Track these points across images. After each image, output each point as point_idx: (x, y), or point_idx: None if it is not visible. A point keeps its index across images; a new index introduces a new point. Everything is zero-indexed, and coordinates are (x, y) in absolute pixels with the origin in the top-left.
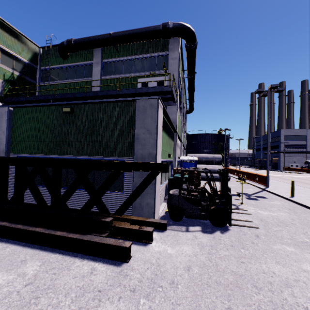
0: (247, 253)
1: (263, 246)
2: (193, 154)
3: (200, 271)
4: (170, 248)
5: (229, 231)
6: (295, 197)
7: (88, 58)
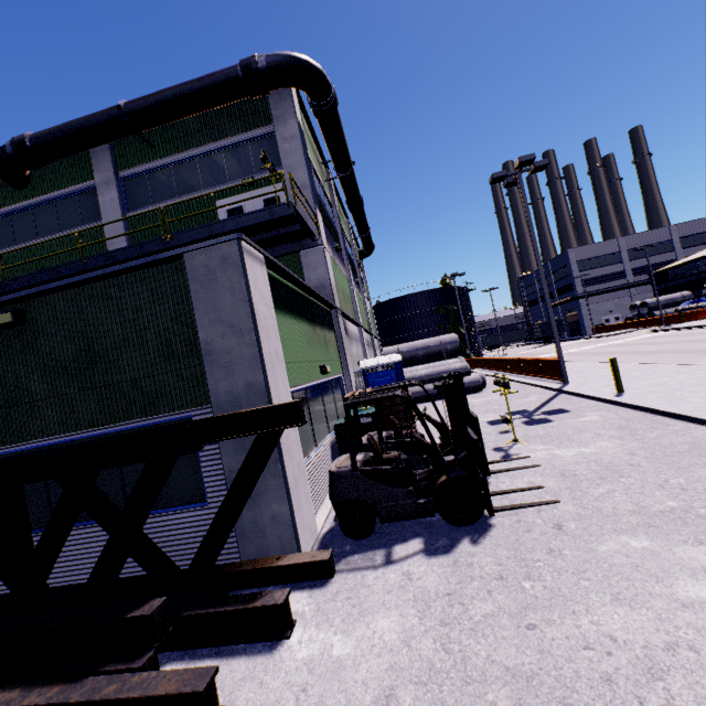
0: (539, 589)
1: (577, 555)
2: (396, 347)
3: (421, 699)
4: (341, 639)
5: (491, 532)
6: (627, 394)
7: (81, 175)
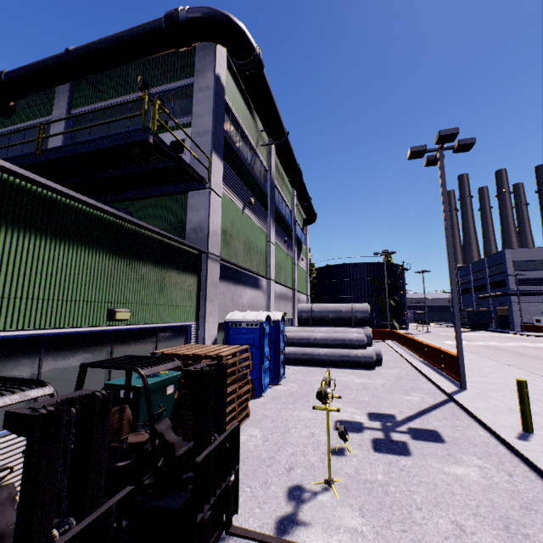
0: None
1: None
2: (310, 305)
3: None
4: None
5: None
6: (537, 439)
7: (47, 111)
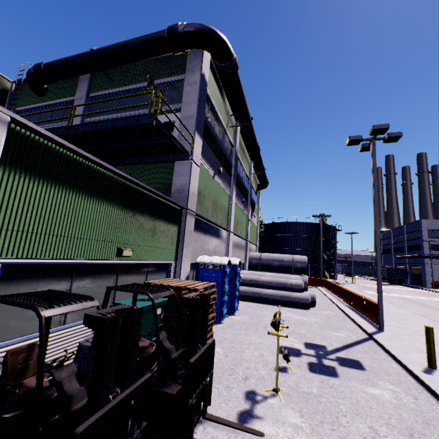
0: None
1: None
2: (259, 254)
3: None
4: None
5: None
6: (438, 374)
7: (71, 93)
